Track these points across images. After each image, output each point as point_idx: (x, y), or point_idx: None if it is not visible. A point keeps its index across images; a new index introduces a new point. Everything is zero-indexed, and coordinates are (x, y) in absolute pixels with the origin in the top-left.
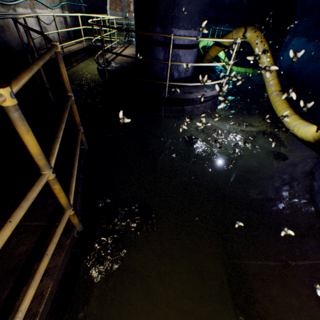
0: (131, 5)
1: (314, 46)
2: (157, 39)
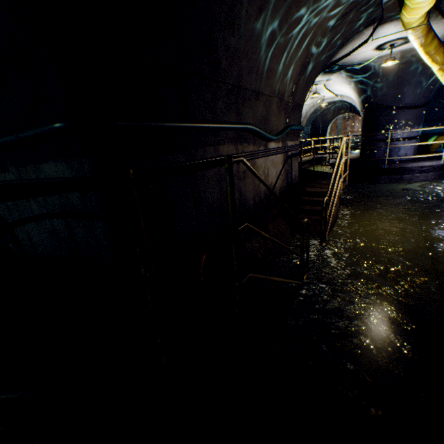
0: (347, 127)
1: None
2: (379, 138)
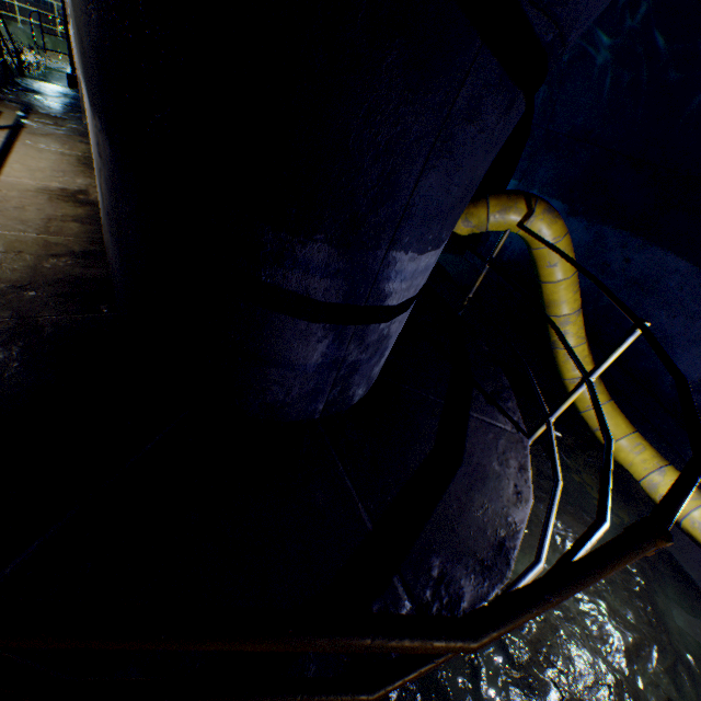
0: None
1: (592, 231)
2: (305, 289)
